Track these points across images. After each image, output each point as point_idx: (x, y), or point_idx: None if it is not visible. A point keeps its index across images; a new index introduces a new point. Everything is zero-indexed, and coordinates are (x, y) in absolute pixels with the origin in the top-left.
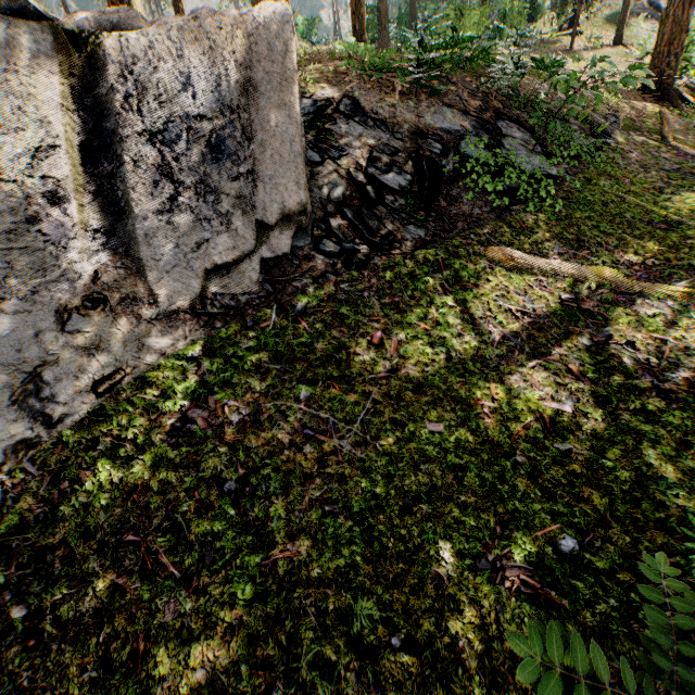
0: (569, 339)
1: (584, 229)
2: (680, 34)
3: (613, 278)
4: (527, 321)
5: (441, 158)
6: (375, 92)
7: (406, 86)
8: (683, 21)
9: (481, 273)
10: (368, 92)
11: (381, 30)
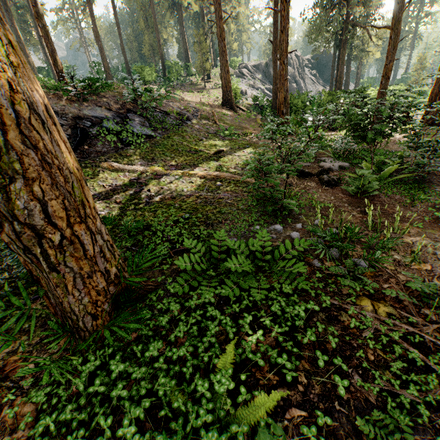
0: (125, 192)
1: (157, 154)
2: (228, 83)
3: (158, 170)
4: (109, 188)
5: (90, 128)
6: (54, 99)
7: (69, 97)
8: (228, 78)
9: (97, 173)
10: (49, 99)
11: (107, 74)
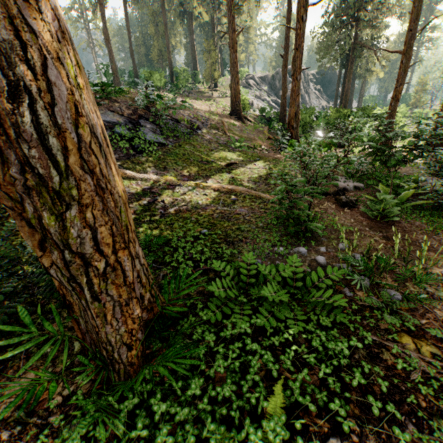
0: (138, 202)
1: (169, 163)
2: (238, 94)
3: (170, 180)
4: None
5: None
6: None
7: None
8: (237, 89)
9: None
10: None
11: (114, 76)
